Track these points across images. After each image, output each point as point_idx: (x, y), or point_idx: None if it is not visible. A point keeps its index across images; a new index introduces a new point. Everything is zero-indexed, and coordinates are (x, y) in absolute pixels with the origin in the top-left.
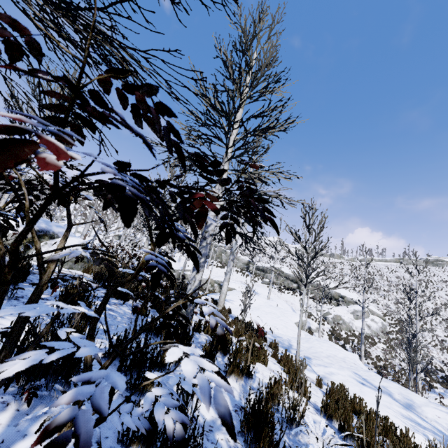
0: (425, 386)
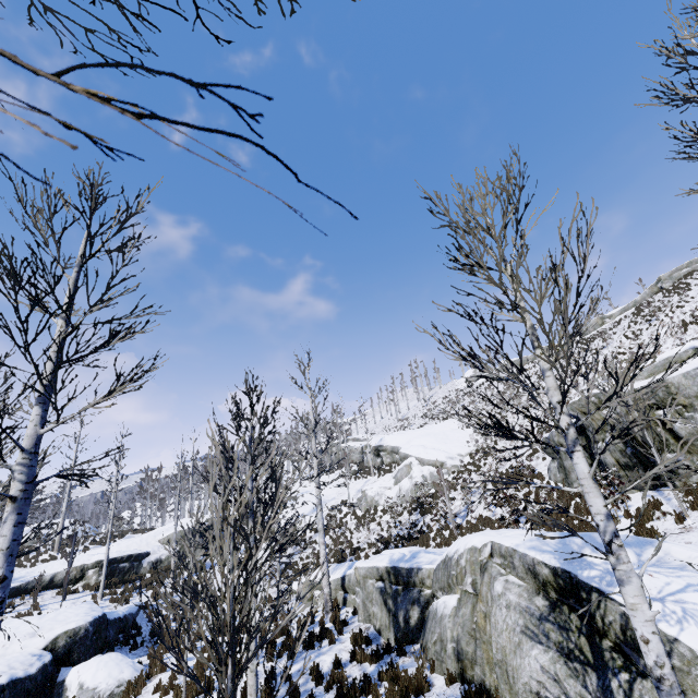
0: None
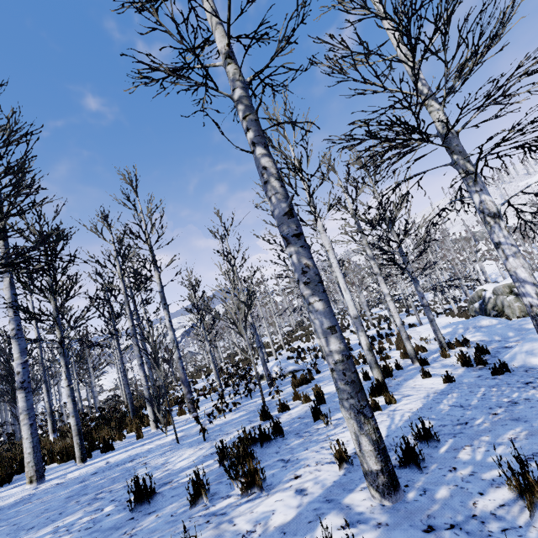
0: None
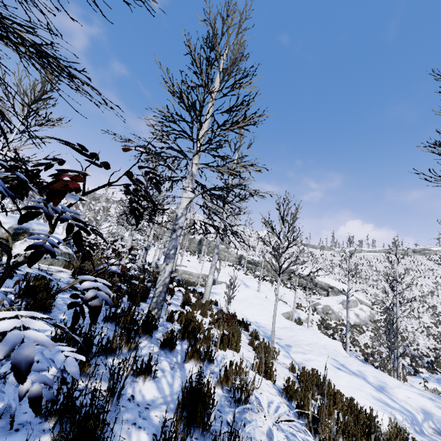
0: (411, 371)
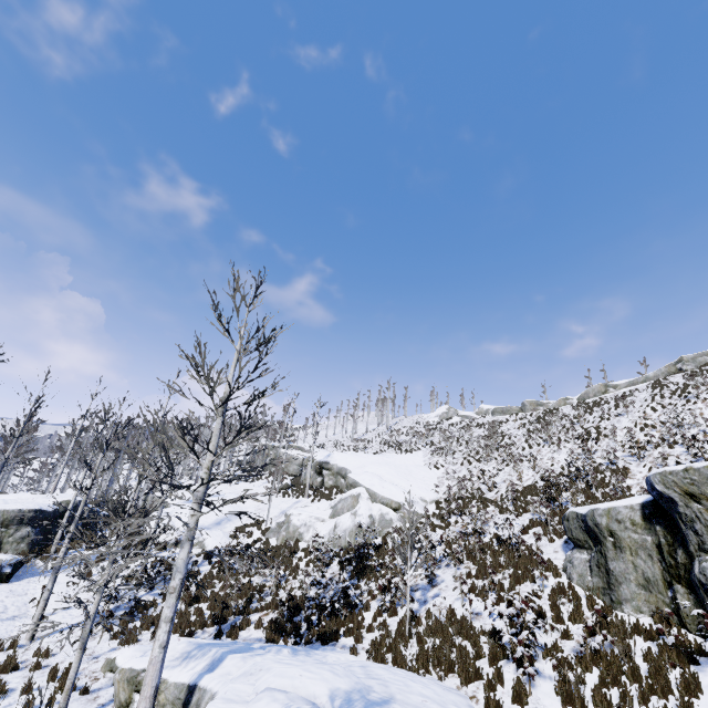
0: (212, 634)
